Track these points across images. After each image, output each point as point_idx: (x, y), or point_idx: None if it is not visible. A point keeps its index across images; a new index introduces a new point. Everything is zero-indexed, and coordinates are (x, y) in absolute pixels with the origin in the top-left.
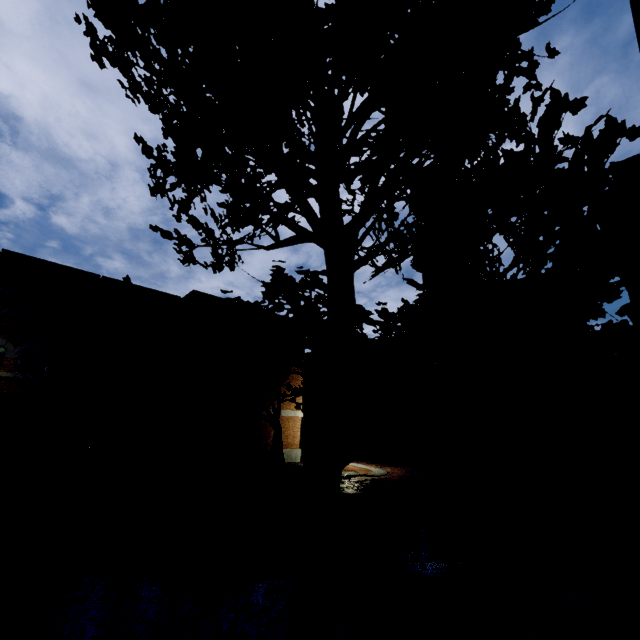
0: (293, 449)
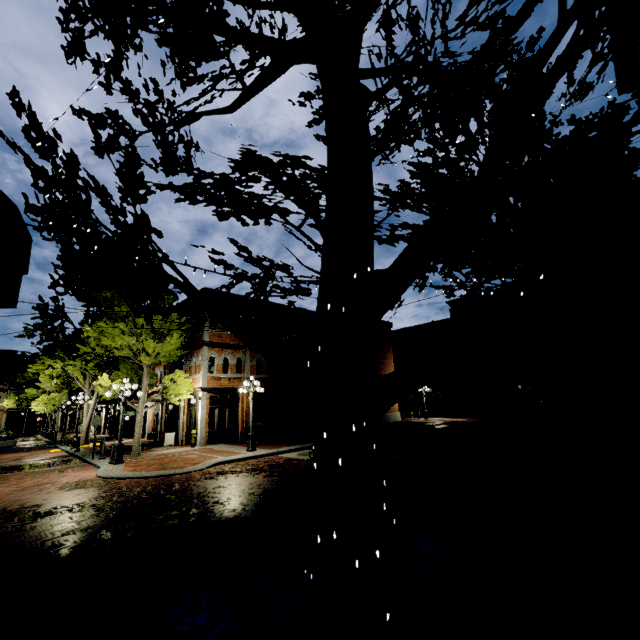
0: (396, 412)
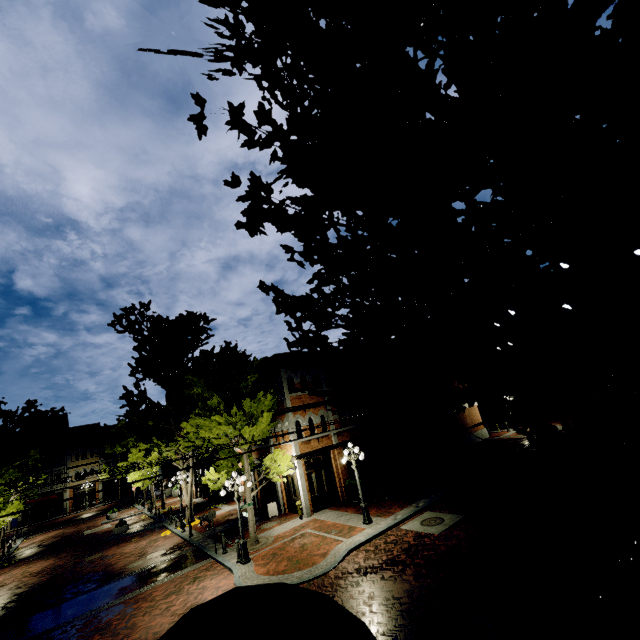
0: (482, 429)
